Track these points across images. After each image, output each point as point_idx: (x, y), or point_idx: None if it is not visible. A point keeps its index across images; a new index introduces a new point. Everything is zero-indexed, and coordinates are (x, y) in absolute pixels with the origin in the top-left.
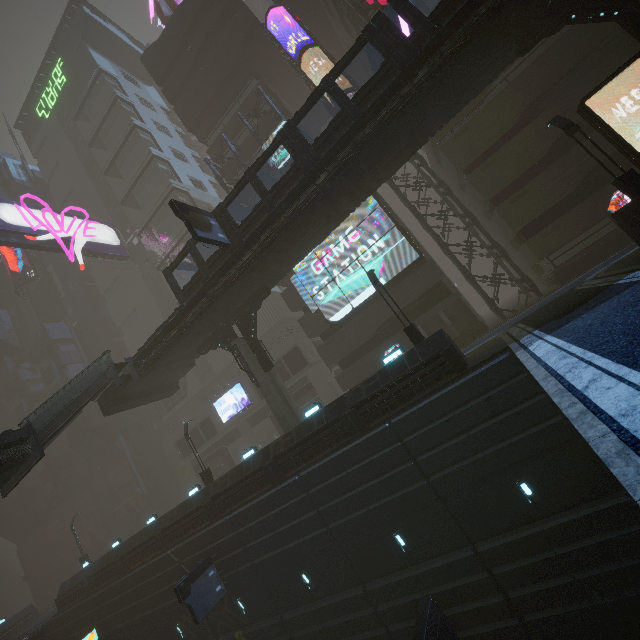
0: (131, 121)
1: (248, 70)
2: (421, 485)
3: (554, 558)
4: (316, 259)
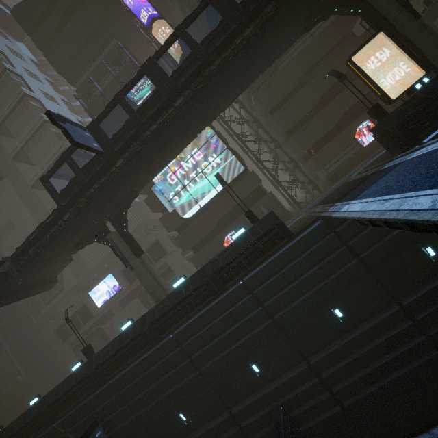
0: (2, 64)
1: (109, 31)
2: (268, 323)
3: (359, 357)
4: (171, 172)
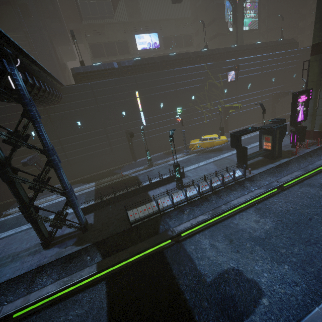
0: None
1: None
2: (284, 68)
3: (292, 88)
4: None
